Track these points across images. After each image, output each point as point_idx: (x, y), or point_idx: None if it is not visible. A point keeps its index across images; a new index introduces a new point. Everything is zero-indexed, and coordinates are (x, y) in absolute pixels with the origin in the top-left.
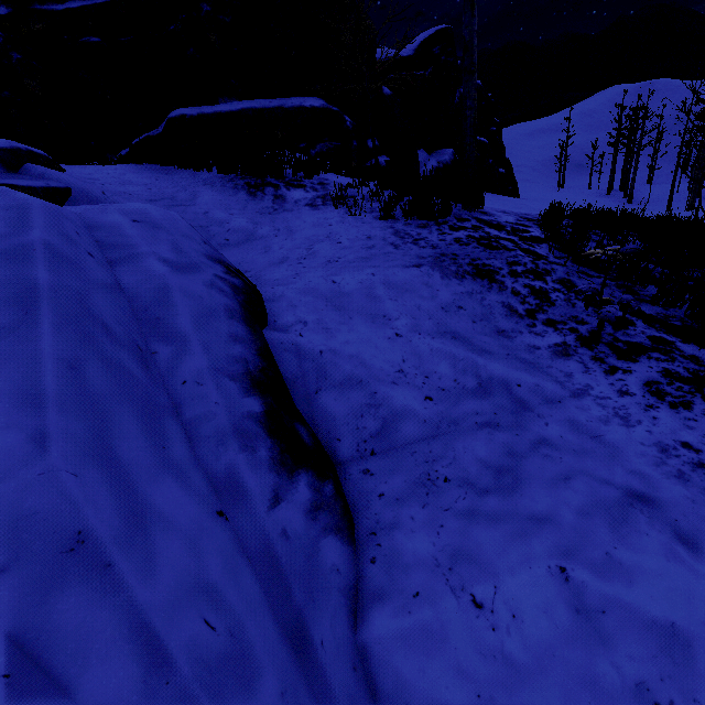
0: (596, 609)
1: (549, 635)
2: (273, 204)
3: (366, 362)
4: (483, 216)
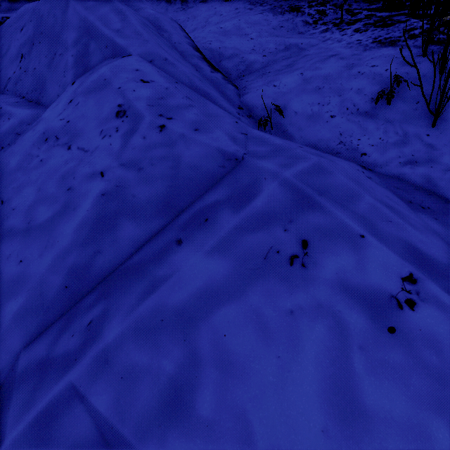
0: (309, 78)
1: (294, 86)
2: (182, 6)
3: (238, 49)
4: None
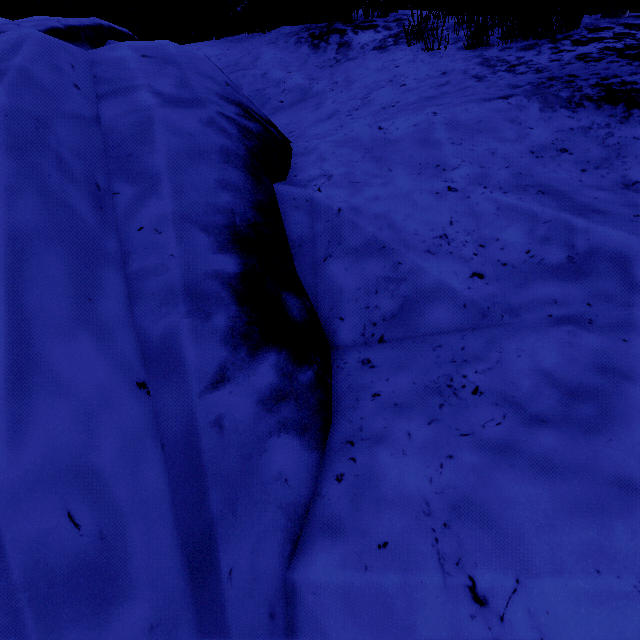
0: None
1: None
2: (336, 54)
3: (395, 224)
4: (637, 20)
